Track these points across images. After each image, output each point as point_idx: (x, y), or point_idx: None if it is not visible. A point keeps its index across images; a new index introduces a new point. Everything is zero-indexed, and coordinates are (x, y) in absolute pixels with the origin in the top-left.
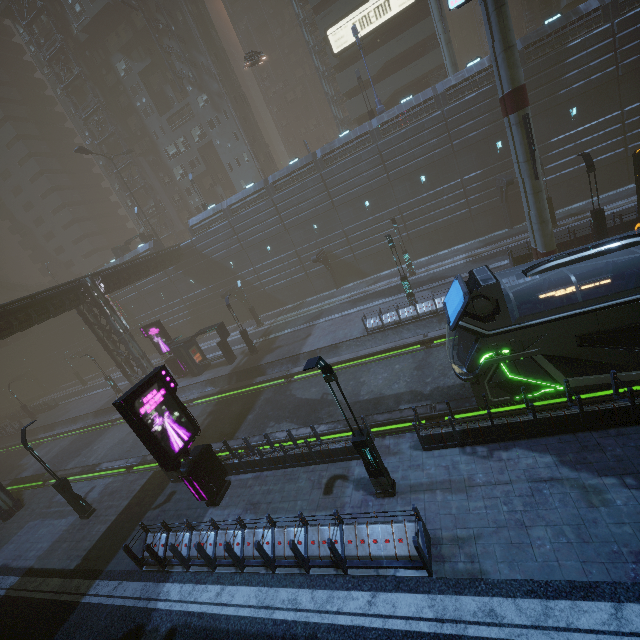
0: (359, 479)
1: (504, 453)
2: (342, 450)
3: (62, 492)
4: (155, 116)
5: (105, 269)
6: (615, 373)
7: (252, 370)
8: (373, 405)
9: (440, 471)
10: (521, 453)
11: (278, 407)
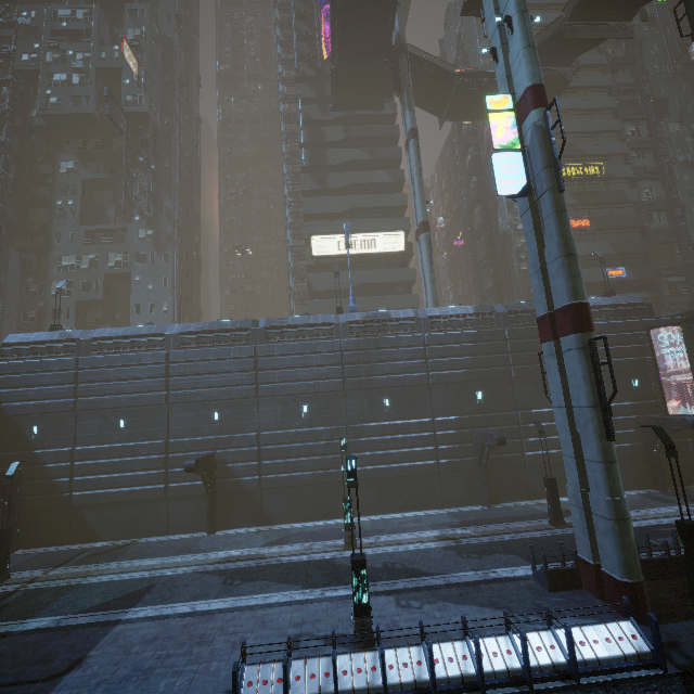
0: None
1: None
2: None
3: None
4: (73, 221)
5: None
6: None
7: None
8: None
9: None
10: None
11: None
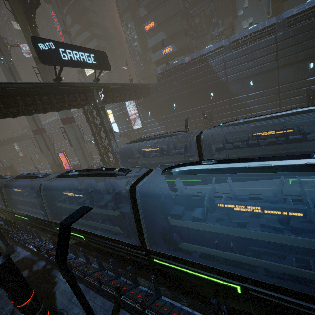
0: None
1: None
2: None
3: None
4: None
5: None
6: None
7: None
8: None
9: None
10: None
11: None
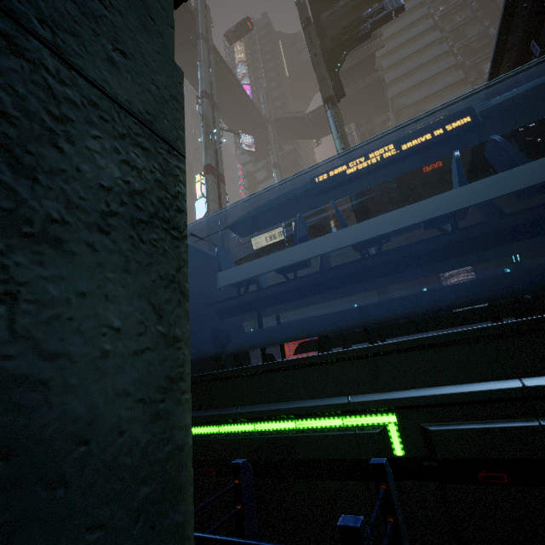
0: None
1: None
2: None
3: None
4: None
5: None
6: None
7: None
8: None
9: None
10: None
11: None
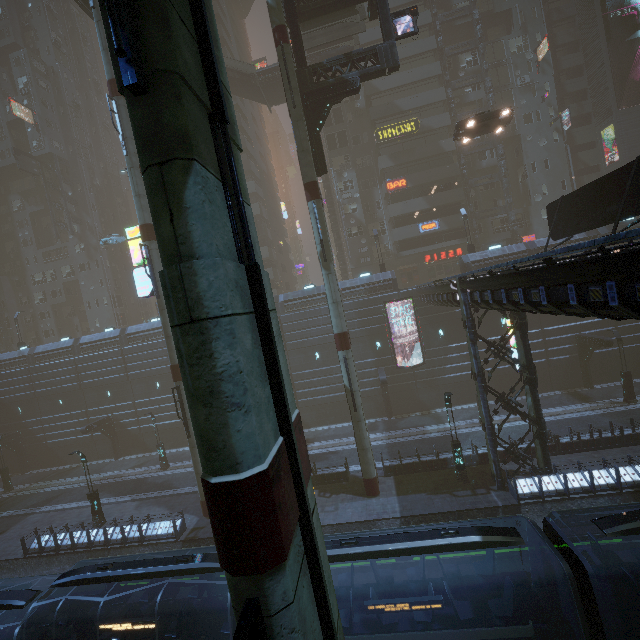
0: None
1: None
2: None
3: None
4: (33, 247)
5: None
6: None
7: None
8: None
9: None
10: None
11: None
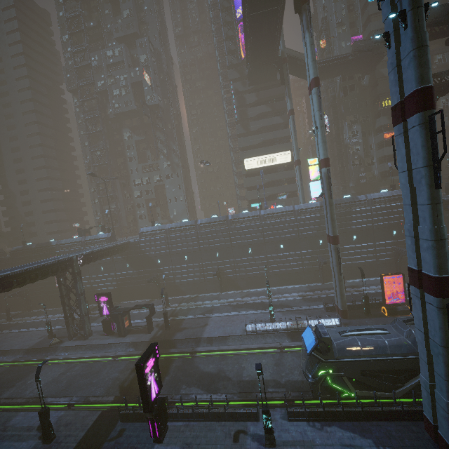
0: (254, 434)
1: (328, 428)
2: (244, 414)
3: (43, 418)
4: (136, 162)
5: (88, 252)
6: (375, 392)
7: (166, 342)
8: (252, 385)
9: (298, 434)
10: (336, 429)
11: (187, 374)
